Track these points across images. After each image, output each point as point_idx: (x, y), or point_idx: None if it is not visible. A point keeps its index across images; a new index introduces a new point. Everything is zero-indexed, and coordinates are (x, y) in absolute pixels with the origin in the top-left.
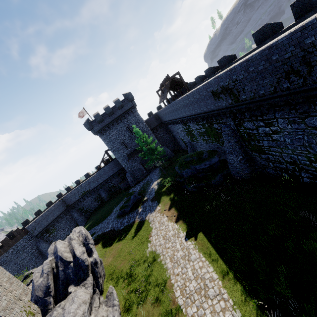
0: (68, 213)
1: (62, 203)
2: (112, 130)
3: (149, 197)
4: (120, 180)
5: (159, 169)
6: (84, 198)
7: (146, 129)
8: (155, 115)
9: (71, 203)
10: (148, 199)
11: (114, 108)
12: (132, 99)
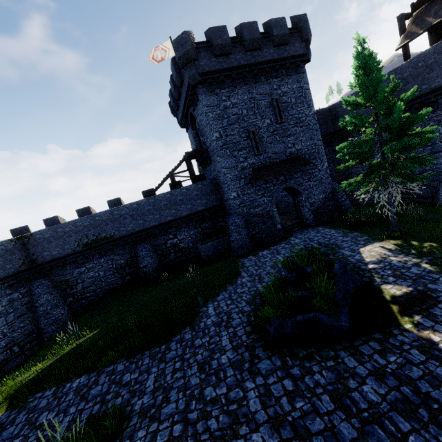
0: (22, 286)
1: (16, 250)
2: (239, 90)
3: (426, 286)
4: (200, 235)
5: (327, 227)
6: (89, 255)
7: (313, 123)
8: (328, 110)
9: (46, 258)
10: (438, 296)
11: (263, 37)
12: (309, 35)
